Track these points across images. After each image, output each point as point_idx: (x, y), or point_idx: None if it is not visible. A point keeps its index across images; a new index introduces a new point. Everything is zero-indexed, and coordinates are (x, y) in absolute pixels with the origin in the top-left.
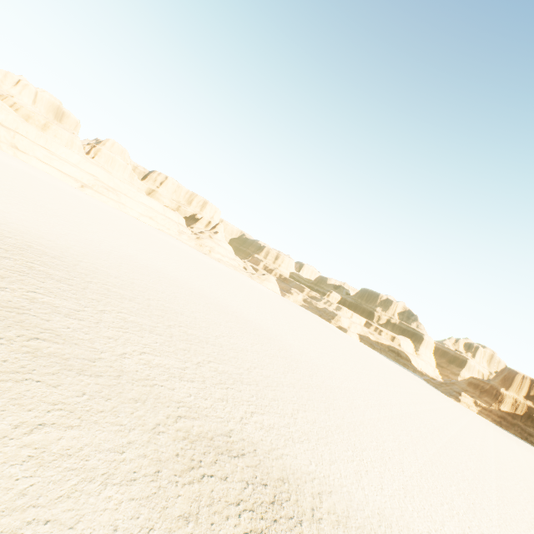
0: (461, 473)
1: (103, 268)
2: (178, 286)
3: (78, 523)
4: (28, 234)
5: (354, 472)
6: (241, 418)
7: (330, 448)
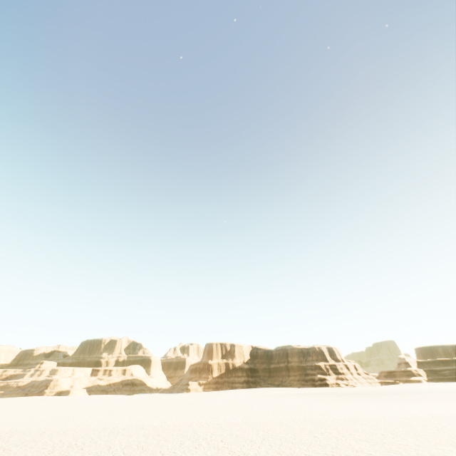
0: (202, 409)
1: None
2: None
3: None
4: None
5: None
6: None
7: None
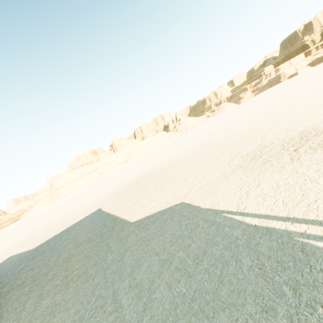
0: None
1: (161, 164)
2: (190, 145)
3: (228, 184)
4: (134, 178)
5: None
6: (261, 139)
7: None
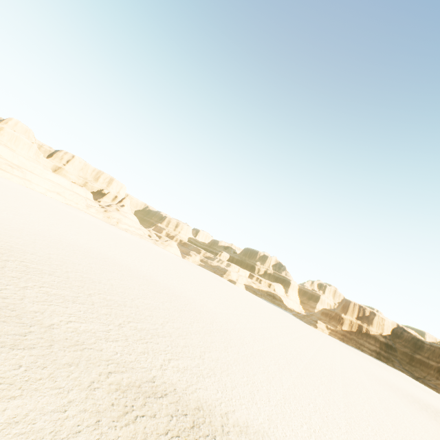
0: (320, 380)
1: (18, 245)
2: (93, 257)
3: None
4: None
5: (249, 393)
6: (161, 365)
7: (231, 377)
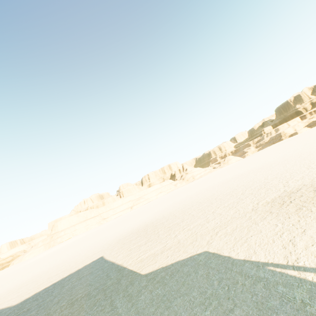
0: None
1: (171, 210)
2: (200, 193)
3: (261, 231)
4: (141, 224)
5: None
6: (283, 186)
7: None
